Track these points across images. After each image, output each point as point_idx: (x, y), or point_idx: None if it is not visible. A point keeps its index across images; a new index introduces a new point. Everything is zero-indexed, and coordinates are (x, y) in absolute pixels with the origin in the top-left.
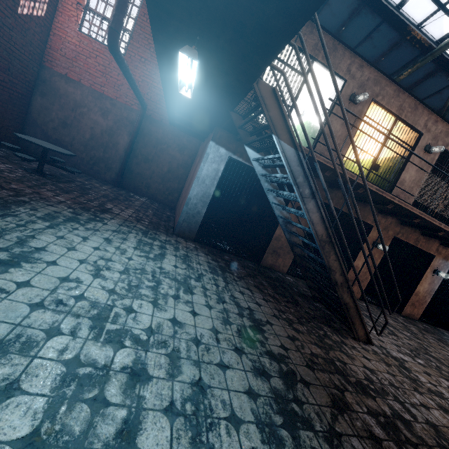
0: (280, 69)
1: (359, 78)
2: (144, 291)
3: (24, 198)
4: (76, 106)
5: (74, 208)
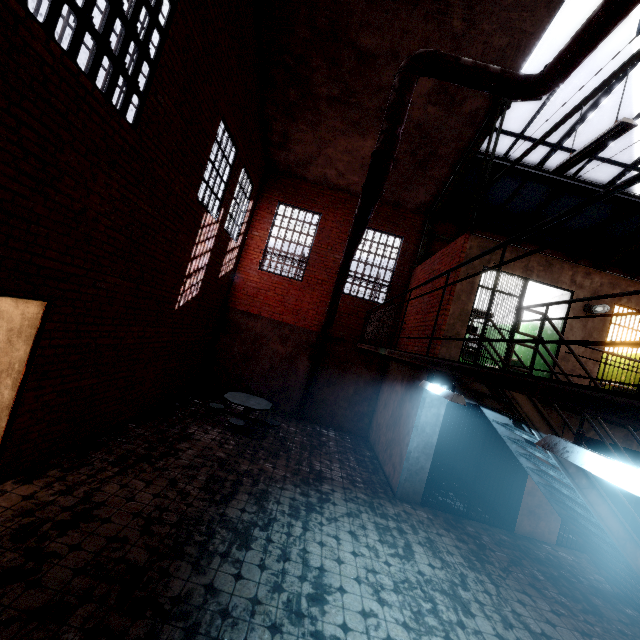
0: (526, 371)
1: (589, 286)
2: (430, 620)
3: (261, 484)
4: (256, 338)
5: (297, 484)
